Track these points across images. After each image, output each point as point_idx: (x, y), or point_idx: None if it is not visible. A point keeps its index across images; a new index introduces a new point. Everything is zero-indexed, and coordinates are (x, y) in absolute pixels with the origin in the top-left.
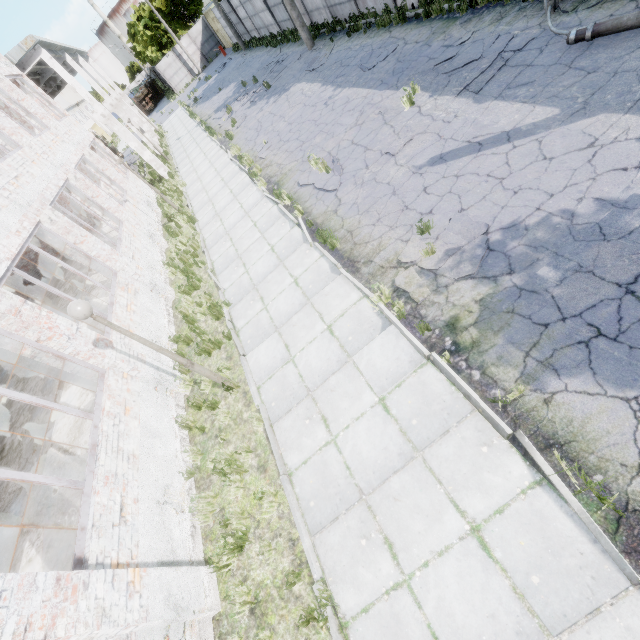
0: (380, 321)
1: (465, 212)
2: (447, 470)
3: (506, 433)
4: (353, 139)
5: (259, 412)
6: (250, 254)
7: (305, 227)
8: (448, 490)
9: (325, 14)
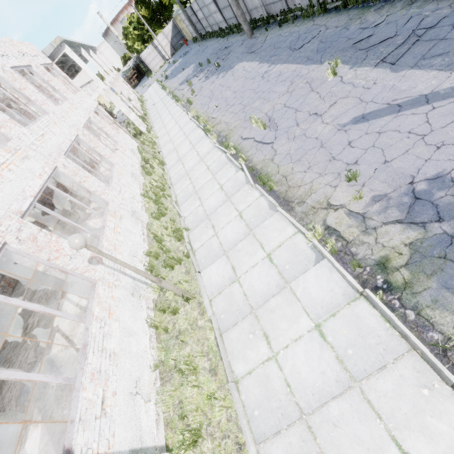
0: (313, 254)
1: (389, 163)
2: (386, 406)
3: (451, 381)
4: (285, 103)
5: (211, 321)
6: (204, 191)
7: (247, 171)
8: (389, 427)
9: (261, 11)
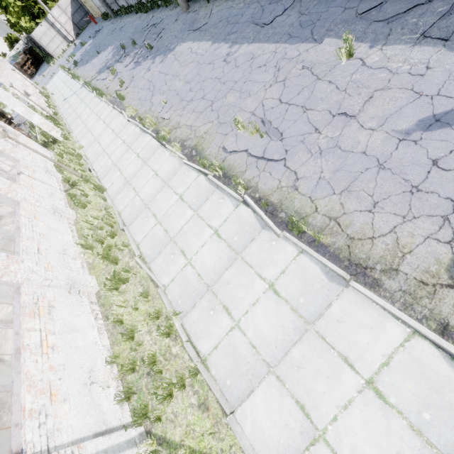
0: None
1: None
2: None
3: None
4: (280, 97)
5: None
6: (187, 238)
7: (259, 208)
8: None
9: None
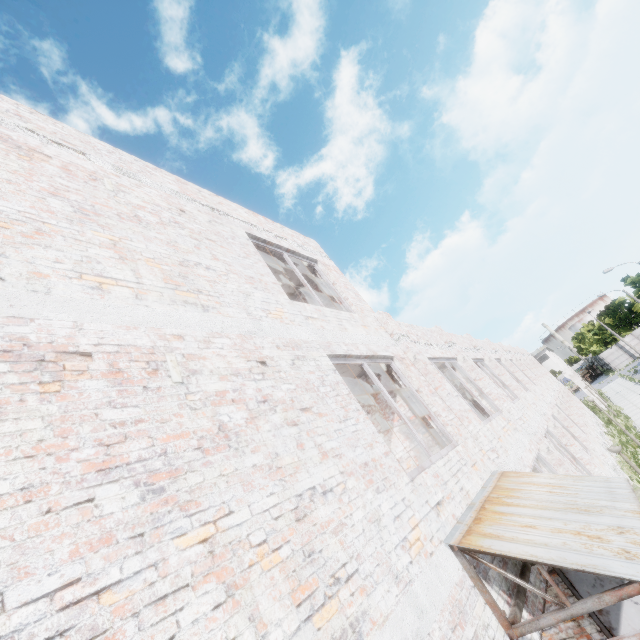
0: None
1: None
2: None
3: None
4: None
5: None
6: None
7: None
8: None
9: None
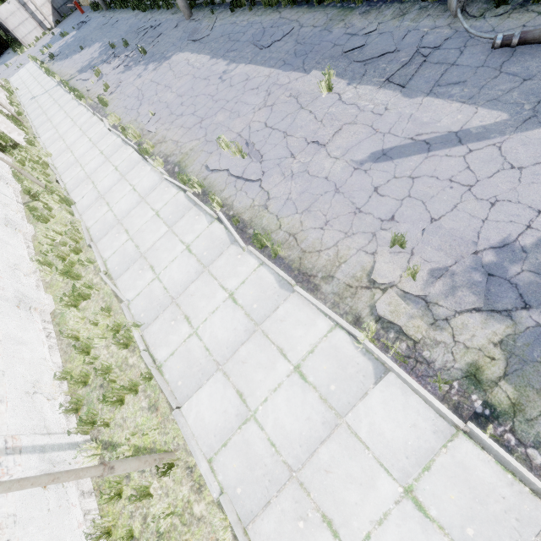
0: (369, 364)
1: (438, 222)
2: None
3: None
4: (266, 121)
5: (219, 504)
6: (158, 253)
7: (230, 224)
8: None
9: None
